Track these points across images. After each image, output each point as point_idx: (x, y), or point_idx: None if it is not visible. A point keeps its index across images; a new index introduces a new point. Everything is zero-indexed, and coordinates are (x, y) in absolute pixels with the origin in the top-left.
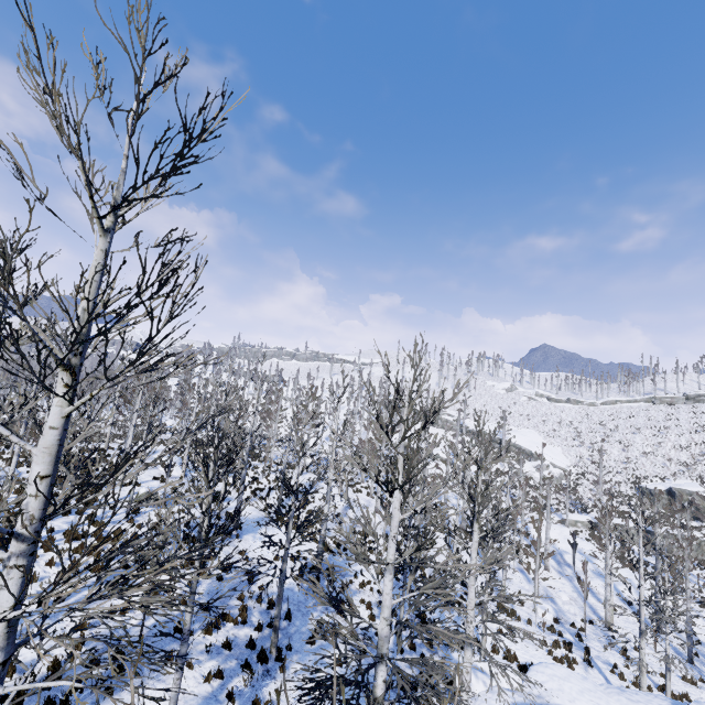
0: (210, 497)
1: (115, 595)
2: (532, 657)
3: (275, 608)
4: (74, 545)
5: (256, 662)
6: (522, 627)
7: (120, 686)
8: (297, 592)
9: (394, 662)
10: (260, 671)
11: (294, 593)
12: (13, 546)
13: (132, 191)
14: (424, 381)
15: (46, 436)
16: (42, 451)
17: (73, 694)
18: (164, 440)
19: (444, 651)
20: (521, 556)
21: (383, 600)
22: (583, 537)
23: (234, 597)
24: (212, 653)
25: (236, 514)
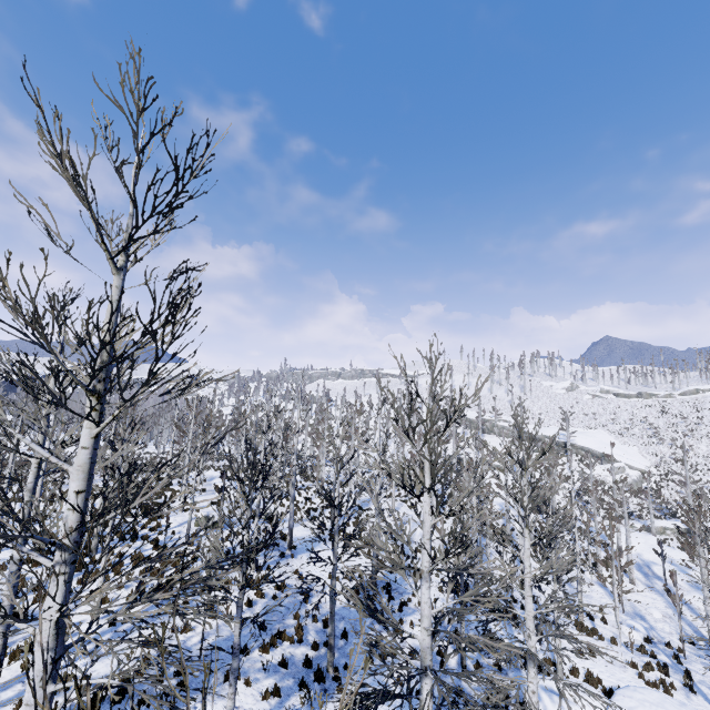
0: (249, 513)
1: (144, 598)
2: (620, 680)
3: (329, 626)
4: (140, 569)
5: (313, 681)
6: (606, 647)
7: (152, 685)
8: (353, 610)
9: (459, 684)
10: (317, 690)
11: (350, 611)
12: (57, 556)
13: (135, 230)
14: (445, 381)
15: (79, 456)
16: (76, 469)
17: (140, 708)
18: (221, 466)
19: (515, 673)
20: (596, 568)
21: (422, 610)
22: (674, 545)
23: (289, 616)
24: (269, 671)
25: (289, 534)
